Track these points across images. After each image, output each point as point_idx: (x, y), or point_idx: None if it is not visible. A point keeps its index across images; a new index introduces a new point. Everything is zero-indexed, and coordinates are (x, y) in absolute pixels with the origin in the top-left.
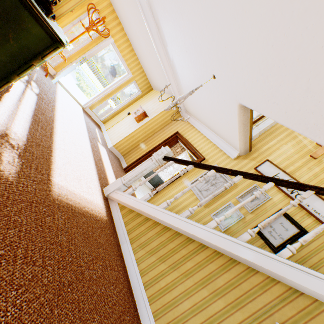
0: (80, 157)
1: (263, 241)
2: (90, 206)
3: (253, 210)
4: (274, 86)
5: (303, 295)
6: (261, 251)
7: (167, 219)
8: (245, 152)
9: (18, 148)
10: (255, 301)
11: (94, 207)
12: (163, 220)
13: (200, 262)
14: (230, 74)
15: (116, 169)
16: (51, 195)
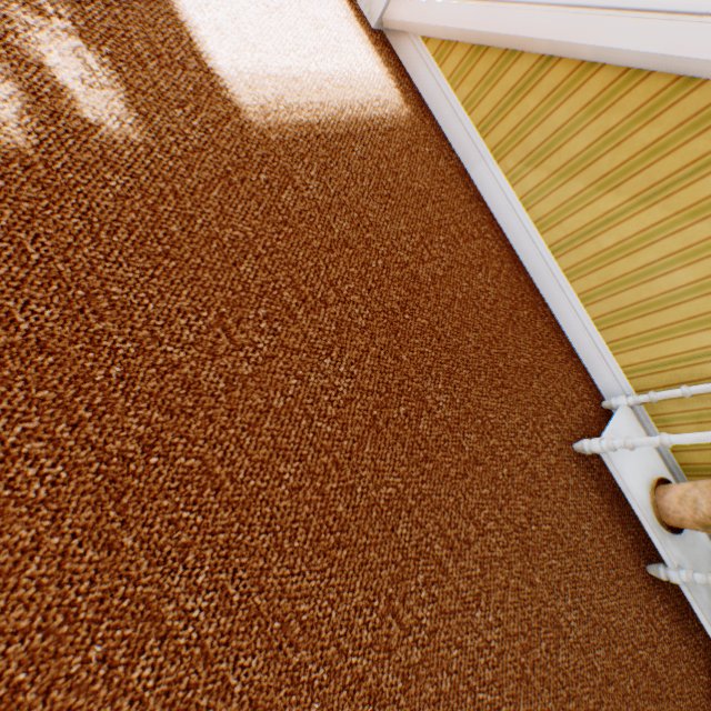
0: None
1: None
2: (353, 98)
3: None
4: None
5: None
6: None
7: (637, 41)
8: None
9: (53, 7)
10: None
11: (362, 94)
12: (619, 49)
13: None
14: None
15: None
16: (249, 127)
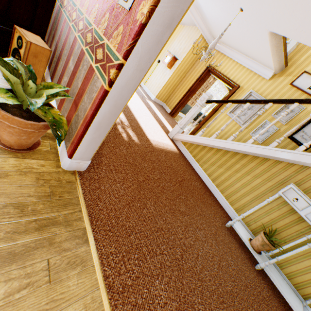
0: (147, 118)
1: (295, 144)
2: (169, 147)
3: (287, 122)
4: (300, 18)
5: (310, 168)
6: (284, 151)
7: (218, 145)
8: (280, 70)
9: (129, 126)
10: (279, 176)
11: (170, 147)
12: (216, 145)
13: (244, 164)
14: (257, 8)
15: (165, 116)
16: (153, 146)
